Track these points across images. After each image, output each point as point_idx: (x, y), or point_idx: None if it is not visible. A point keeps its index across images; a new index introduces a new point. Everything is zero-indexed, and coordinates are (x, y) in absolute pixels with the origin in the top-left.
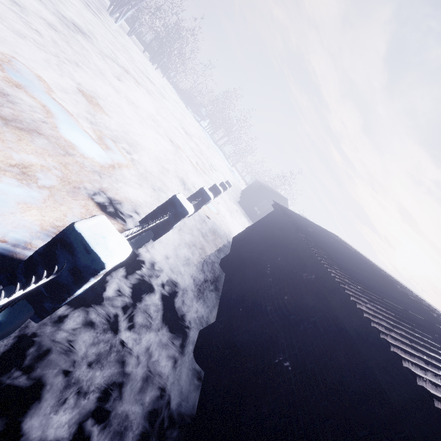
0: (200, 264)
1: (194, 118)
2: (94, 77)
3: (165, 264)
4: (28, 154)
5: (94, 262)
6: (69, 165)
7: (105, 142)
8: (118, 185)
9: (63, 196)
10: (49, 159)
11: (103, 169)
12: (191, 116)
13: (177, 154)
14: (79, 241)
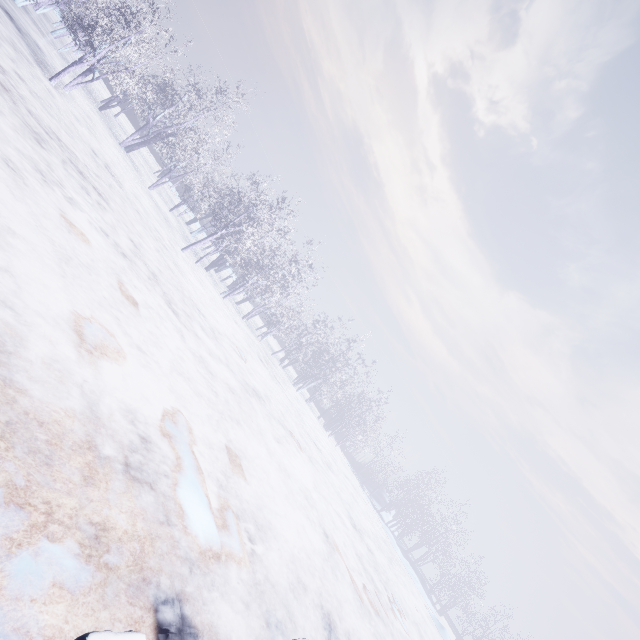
0: None
1: (372, 504)
2: (251, 436)
3: None
4: (122, 511)
5: None
6: (160, 539)
7: (224, 516)
8: (210, 593)
9: (118, 590)
10: (141, 524)
11: (202, 557)
12: (368, 500)
13: (330, 560)
14: None
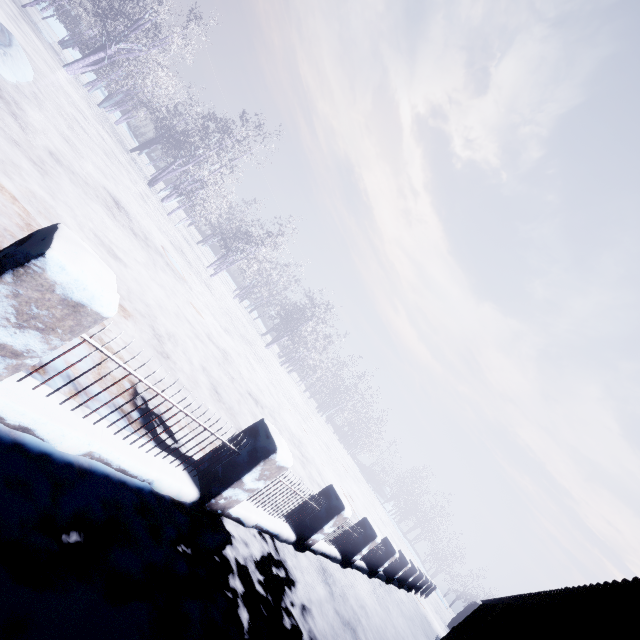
0: (422, 626)
1: (377, 498)
2: (344, 481)
3: (405, 604)
4: None
5: (406, 561)
6: None
7: None
8: None
9: None
10: None
11: None
12: (375, 496)
13: None
14: (402, 554)
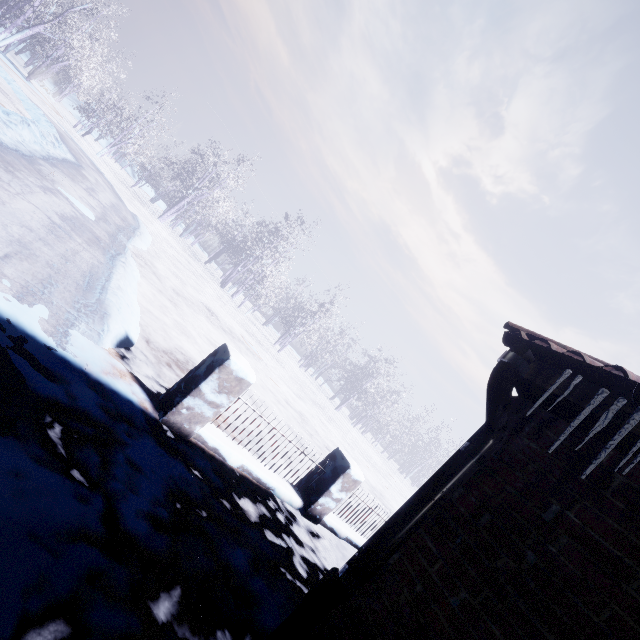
0: None
1: None
2: None
3: None
4: None
5: None
6: None
7: None
8: None
9: None
10: None
11: None
12: None
13: None
14: None
